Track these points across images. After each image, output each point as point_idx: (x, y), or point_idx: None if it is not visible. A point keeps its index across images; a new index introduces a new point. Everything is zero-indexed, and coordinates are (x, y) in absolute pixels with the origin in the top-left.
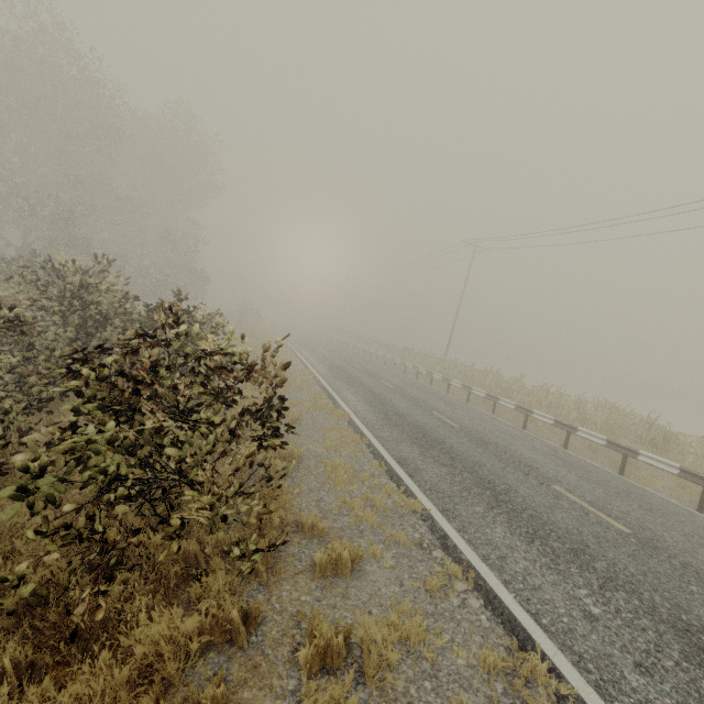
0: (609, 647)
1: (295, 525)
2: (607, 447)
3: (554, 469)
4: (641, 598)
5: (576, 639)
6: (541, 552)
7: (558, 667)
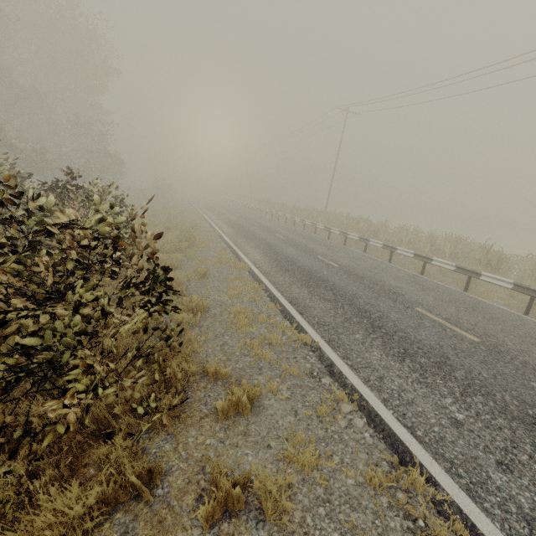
0: (475, 450)
1: (201, 371)
2: (456, 271)
3: (416, 293)
4: (495, 400)
5: (447, 446)
6: (412, 369)
7: (433, 476)
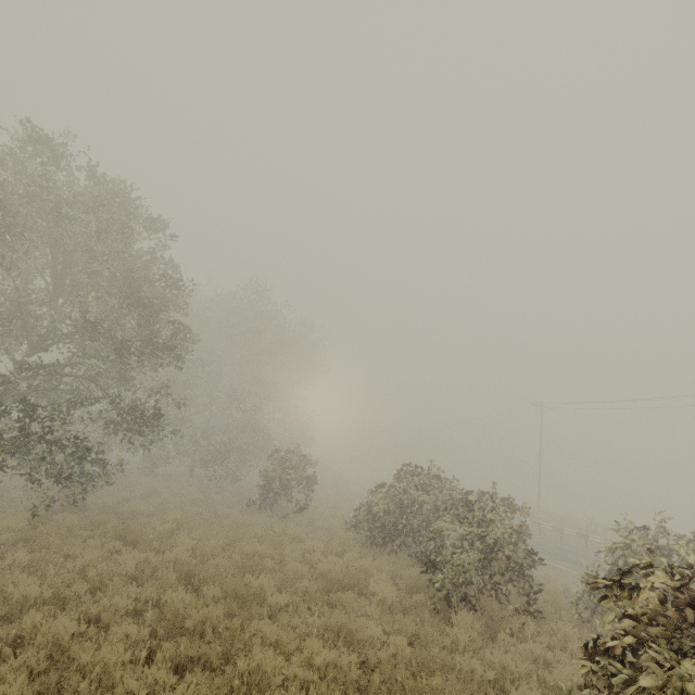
0: None
1: None
2: None
3: None
4: None
5: None
6: None
7: None
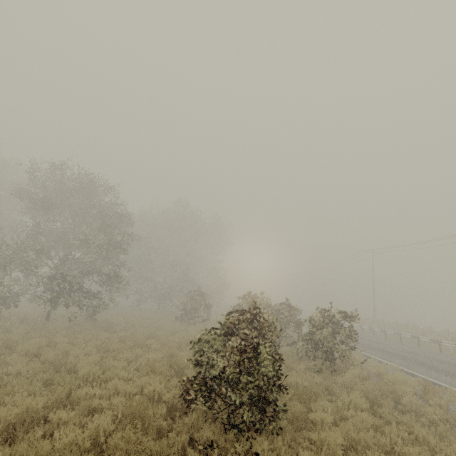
0: None
1: None
2: None
3: None
4: None
5: None
6: (451, 377)
7: None
